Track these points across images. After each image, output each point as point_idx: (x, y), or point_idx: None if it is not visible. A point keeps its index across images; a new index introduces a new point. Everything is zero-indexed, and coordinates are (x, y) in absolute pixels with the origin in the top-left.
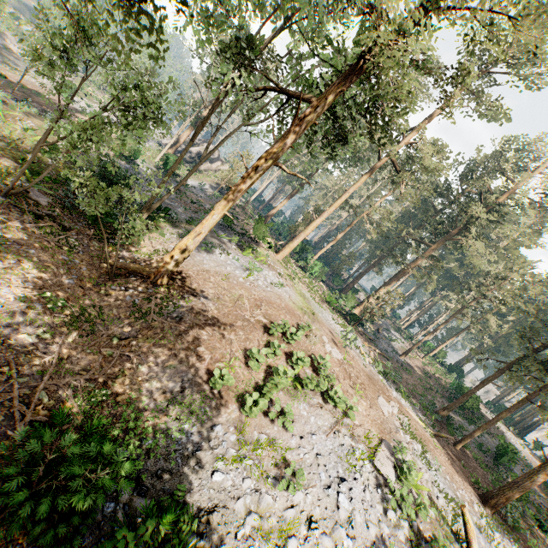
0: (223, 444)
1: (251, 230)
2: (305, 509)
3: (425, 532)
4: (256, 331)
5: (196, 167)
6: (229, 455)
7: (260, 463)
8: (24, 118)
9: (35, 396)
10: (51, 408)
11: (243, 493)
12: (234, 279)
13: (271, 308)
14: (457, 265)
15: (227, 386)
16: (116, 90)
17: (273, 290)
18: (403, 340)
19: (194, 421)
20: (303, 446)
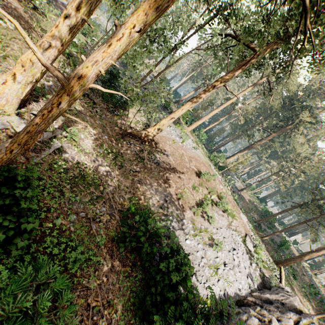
0: (187, 228)
1: (174, 110)
2: (222, 259)
3: (265, 273)
4: (193, 175)
5: (162, 72)
6: (191, 233)
7: (203, 238)
8: (54, 19)
9: (114, 197)
10: (120, 204)
11: (198, 249)
12: (177, 143)
13: (196, 162)
14: (279, 145)
15: (184, 201)
16: None
17: (195, 151)
18: (240, 182)
19: (174, 216)
20: (218, 233)
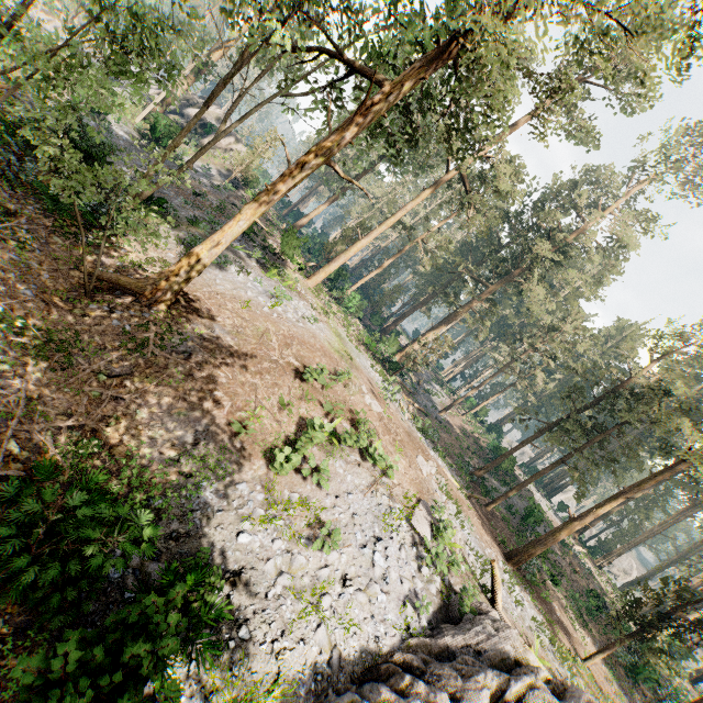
0: (249, 504)
1: (275, 243)
2: (339, 568)
3: (455, 586)
4: (286, 376)
5: (209, 145)
6: (256, 515)
7: (292, 524)
8: None
9: (1, 444)
10: (26, 460)
11: (273, 555)
12: (257, 308)
13: (303, 349)
14: (513, 312)
15: (252, 439)
16: (102, 9)
17: (306, 326)
18: (445, 394)
19: (214, 479)
20: (339, 506)
